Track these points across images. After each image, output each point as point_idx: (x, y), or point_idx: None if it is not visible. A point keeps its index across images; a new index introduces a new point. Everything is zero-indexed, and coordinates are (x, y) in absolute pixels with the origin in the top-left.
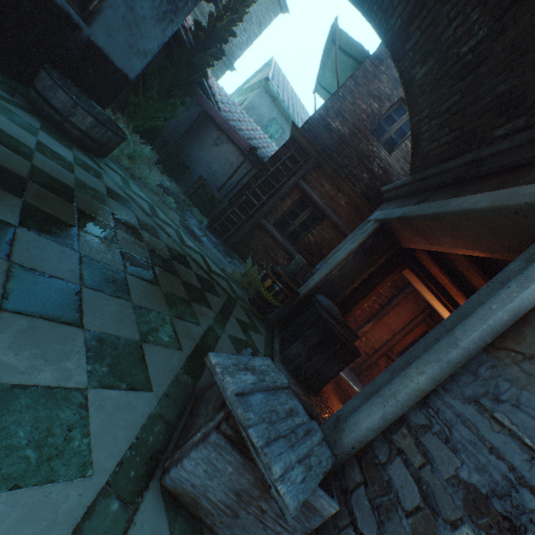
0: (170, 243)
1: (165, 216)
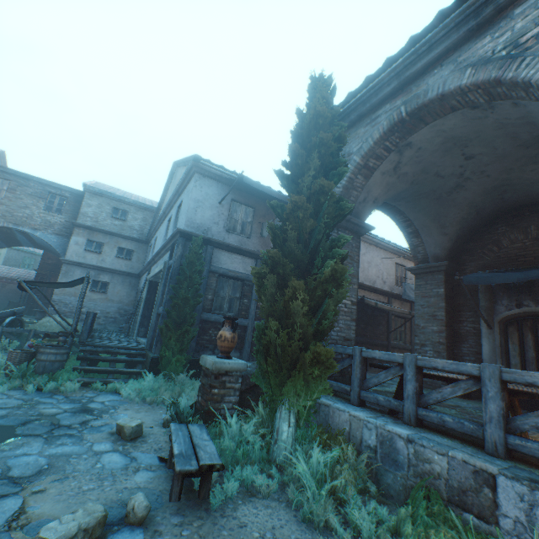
0: None
1: None
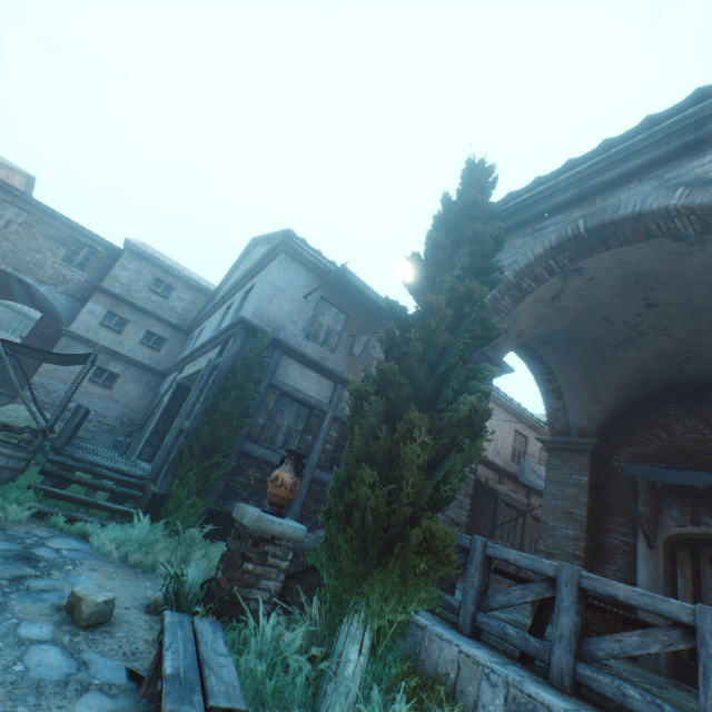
0: None
1: None
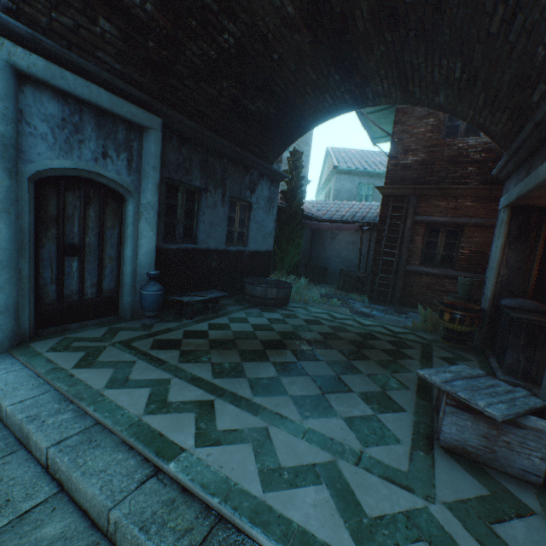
0: (355, 331)
1: (339, 314)
